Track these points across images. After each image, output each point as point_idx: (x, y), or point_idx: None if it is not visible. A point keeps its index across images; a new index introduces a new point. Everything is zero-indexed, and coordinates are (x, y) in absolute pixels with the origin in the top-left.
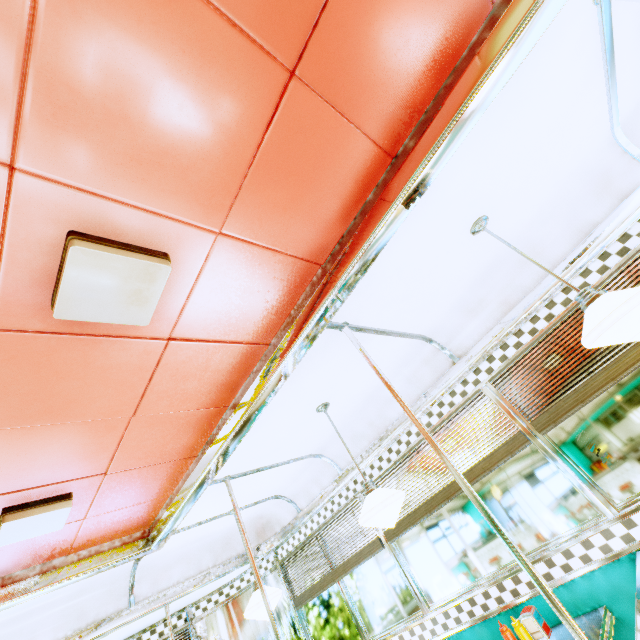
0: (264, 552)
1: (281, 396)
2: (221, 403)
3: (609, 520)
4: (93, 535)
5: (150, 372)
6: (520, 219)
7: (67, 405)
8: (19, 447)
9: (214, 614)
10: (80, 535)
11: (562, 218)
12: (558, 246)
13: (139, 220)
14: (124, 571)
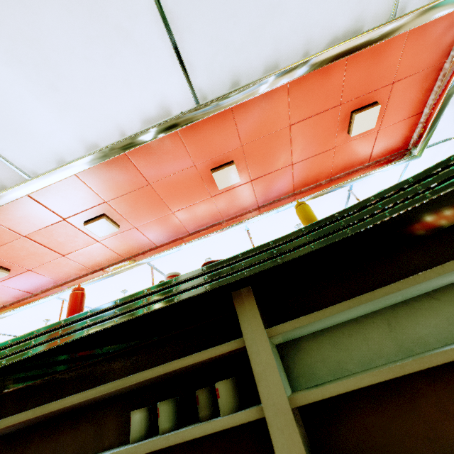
0: None
1: None
2: None
3: None
4: None
5: None
6: None
7: None
8: None
9: None
10: None
11: None
12: None
13: None
14: None
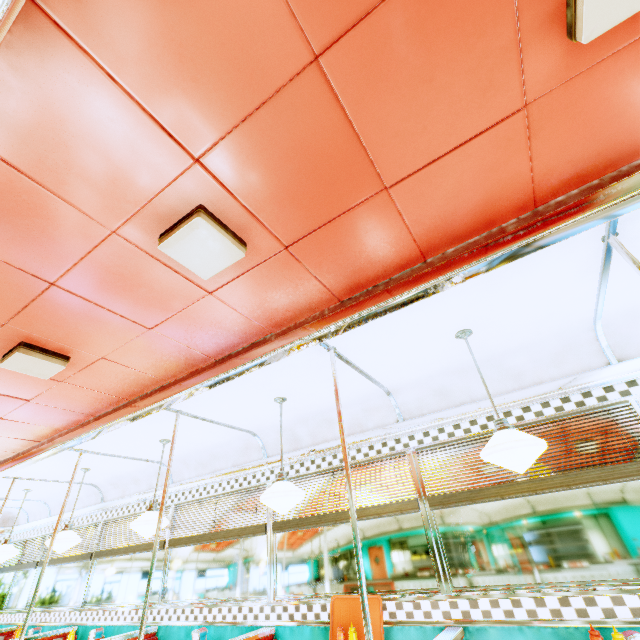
0: None
1: None
2: None
3: (79, 608)
4: None
5: None
6: (122, 469)
7: None
8: None
9: None
10: None
11: (147, 476)
12: (144, 485)
13: None
14: None
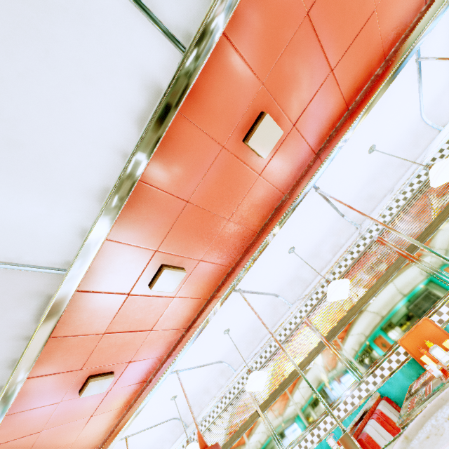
0: None
1: None
2: None
3: None
4: None
5: None
6: (195, 385)
7: None
8: None
9: None
10: None
11: (213, 381)
12: (214, 390)
13: None
14: None
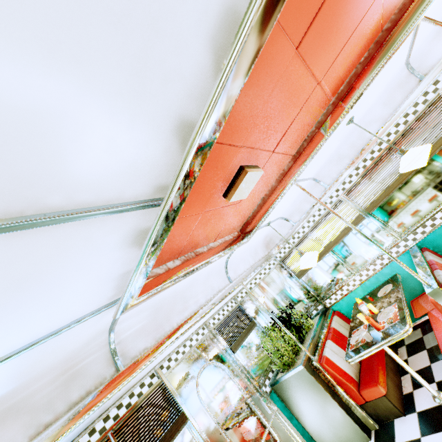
0: (274, 255)
1: None
2: (332, 95)
3: None
4: (228, 225)
5: (355, 26)
6: None
7: (324, 44)
8: (284, 89)
9: (247, 298)
10: (227, 222)
11: None
12: None
13: None
14: (222, 264)
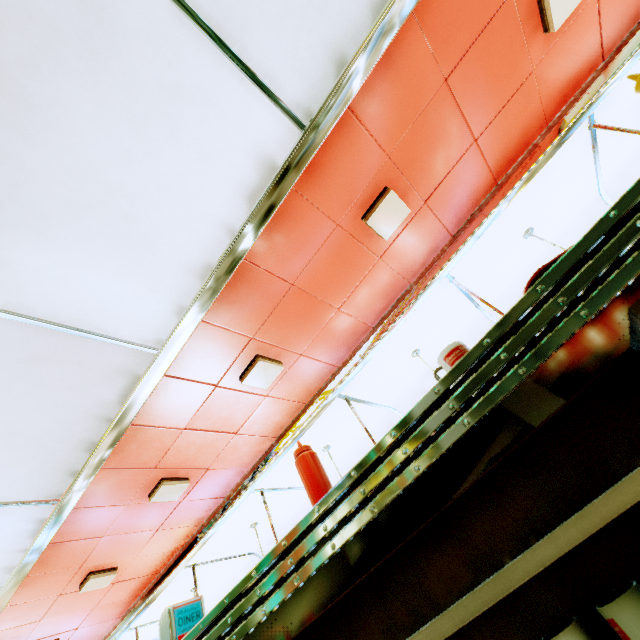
0: None
1: (166, 590)
2: (136, 594)
3: None
4: None
5: (106, 592)
6: (282, 514)
7: (73, 608)
8: (50, 622)
9: None
10: None
11: (305, 511)
12: None
13: (110, 563)
14: None
